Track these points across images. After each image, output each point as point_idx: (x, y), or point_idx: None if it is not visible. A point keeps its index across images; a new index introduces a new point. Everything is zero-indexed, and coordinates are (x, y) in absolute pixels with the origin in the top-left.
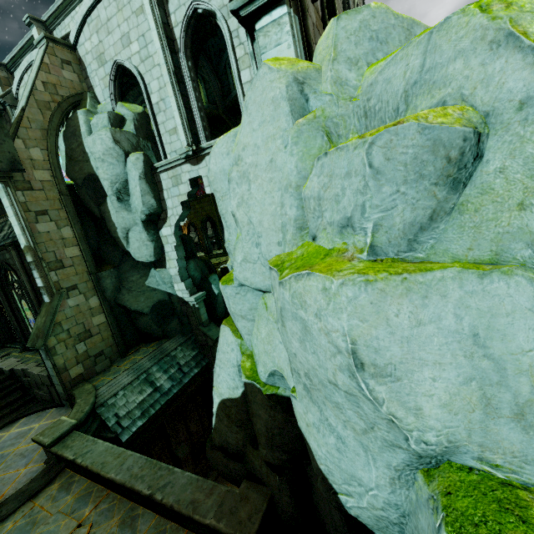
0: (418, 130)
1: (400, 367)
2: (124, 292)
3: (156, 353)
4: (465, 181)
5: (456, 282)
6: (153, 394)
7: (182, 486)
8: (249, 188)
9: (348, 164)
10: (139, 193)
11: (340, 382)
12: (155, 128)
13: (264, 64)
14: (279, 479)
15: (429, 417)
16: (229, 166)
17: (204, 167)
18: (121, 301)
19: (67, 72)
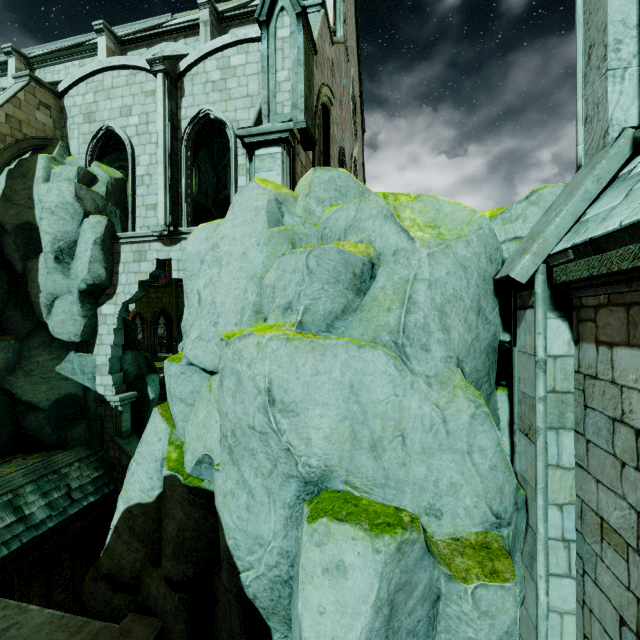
0: (337, 251)
1: (301, 405)
2: (20, 374)
3: (39, 466)
4: (365, 291)
5: (344, 348)
6: (15, 525)
7: (35, 627)
8: (220, 272)
9: (295, 264)
10: (88, 258)
11: (257, 423)
12: (132, 198)
13: (254, 181)
14: (179, 598)
15: (315, 446)
16: (206, 250)
17: (178, 250)
18: (10, 386)
19: (42, 114)
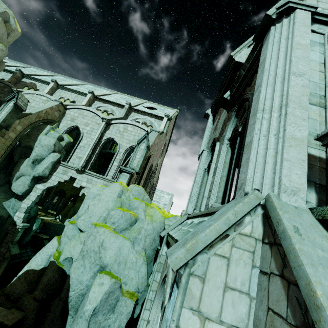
0: (129, 215)
1: (107, 248)
2: None
3: None
4: (132, 226)
5: (122, 238)
6: None
7: None
8: (98, 203)
9: (119, 213)
10: (45, 166)
11: (96, 249)
12: (73, 151)
13: (119, 183)
14: (37, 304)
15: (106, 258)
16: (96, 193)
17: (81, 176)
18: None
19: (57, 113)
